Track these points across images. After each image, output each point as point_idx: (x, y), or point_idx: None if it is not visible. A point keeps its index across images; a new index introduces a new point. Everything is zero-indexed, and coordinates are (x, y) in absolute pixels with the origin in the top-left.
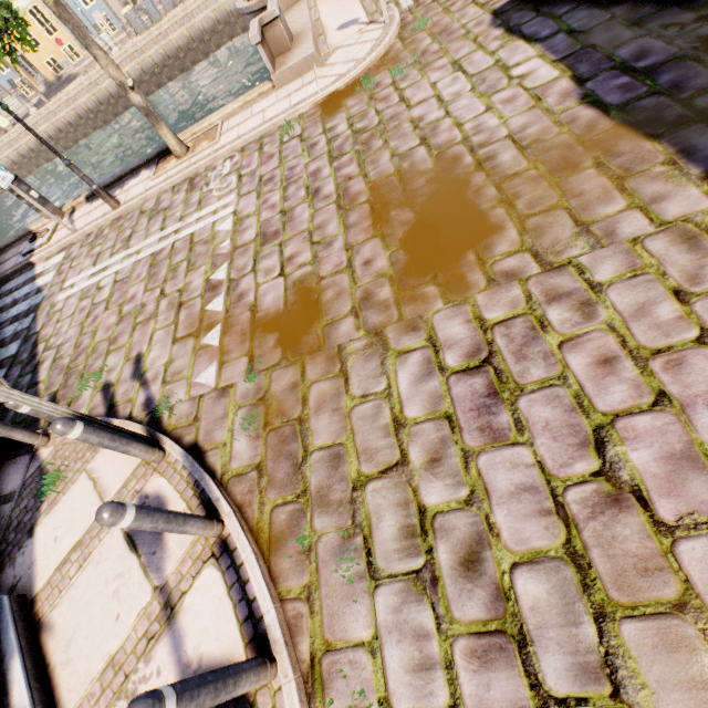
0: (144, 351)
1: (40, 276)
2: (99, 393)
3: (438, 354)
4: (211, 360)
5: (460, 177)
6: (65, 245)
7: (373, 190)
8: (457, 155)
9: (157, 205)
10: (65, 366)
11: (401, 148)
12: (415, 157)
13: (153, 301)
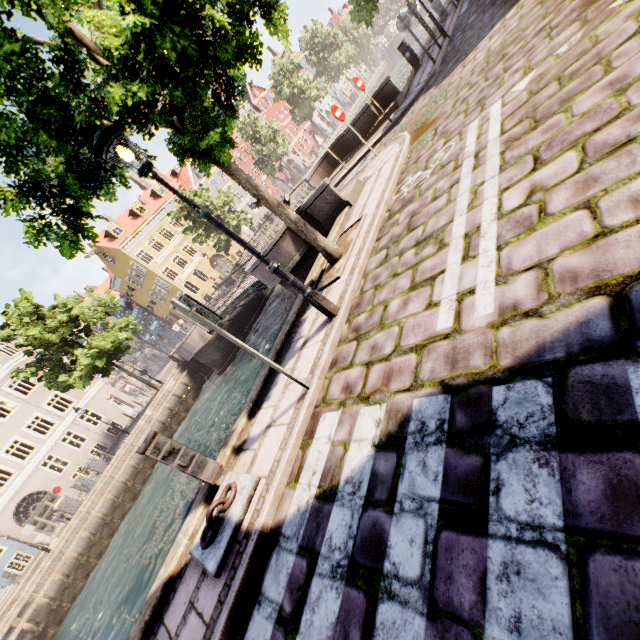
0: None
1: (333, 471)
2: None
3: None
4: None
5: None
6: (305, 421)
7: None
8: None
9: (390, 241)
10: None
11: (534, 13)
12: None
13: None
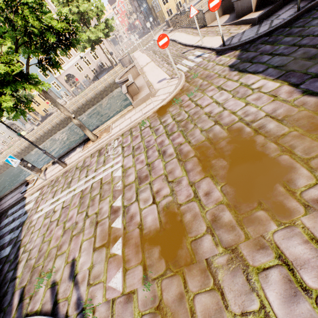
0: (76, 256)
1: (27, 204)
2: (48, 290)
3: (294, 273)
4: (118, 266)
5: (247, 139)
6: (41, 186)
7: (196, 149)
8: (239, 127)
9: (84, 164)
10: (32, 266)
11: (204, 127)
12: (214, 130)
13: (81, 220)
